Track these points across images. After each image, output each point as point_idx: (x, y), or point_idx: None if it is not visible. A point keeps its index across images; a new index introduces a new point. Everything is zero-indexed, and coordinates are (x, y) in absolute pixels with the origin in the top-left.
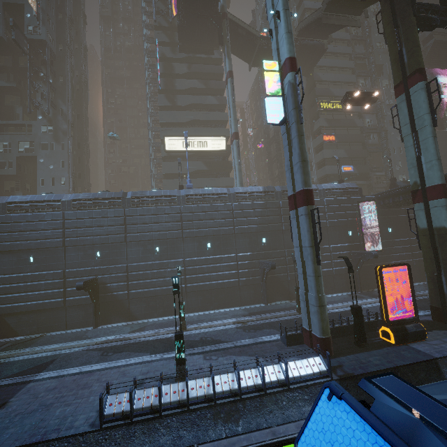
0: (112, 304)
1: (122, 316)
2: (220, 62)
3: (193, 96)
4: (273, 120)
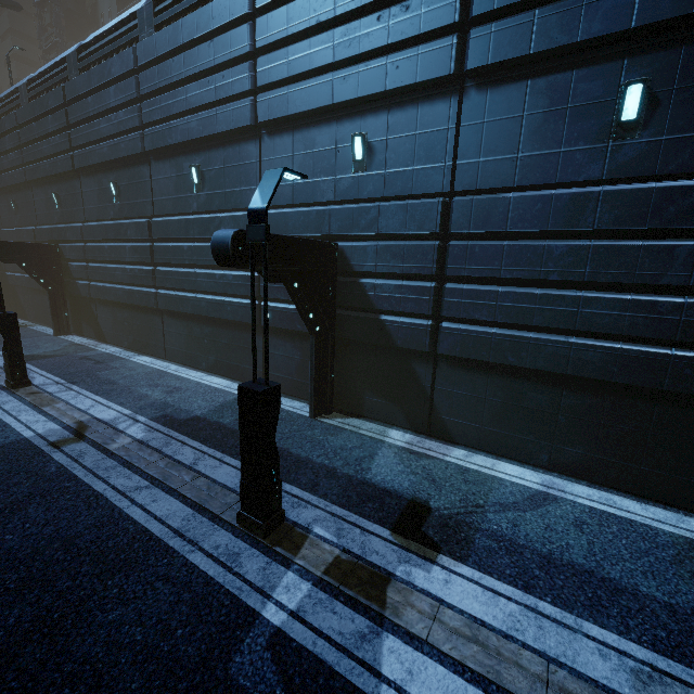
0: (81, 301)
1: (92, 327)
2: None
3: None
4: None
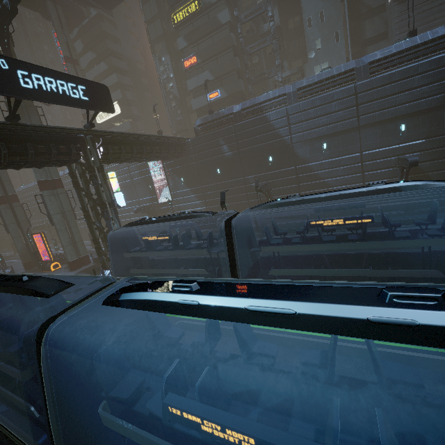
0: None
1: None
2: (101, 15)
3: (92, 69)
4: None
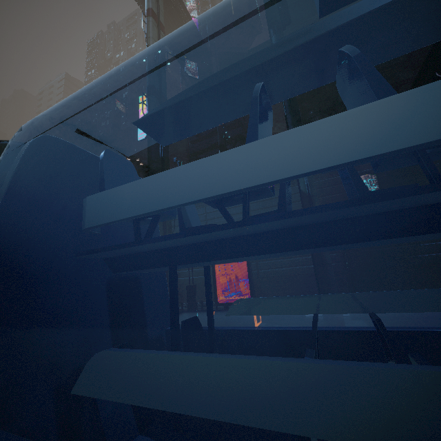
0: None
1: None
2: None
3: None
4: (142, 137)
